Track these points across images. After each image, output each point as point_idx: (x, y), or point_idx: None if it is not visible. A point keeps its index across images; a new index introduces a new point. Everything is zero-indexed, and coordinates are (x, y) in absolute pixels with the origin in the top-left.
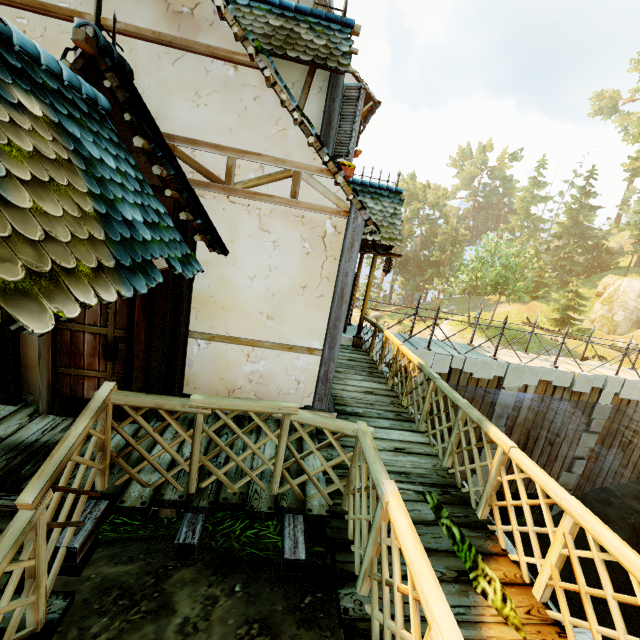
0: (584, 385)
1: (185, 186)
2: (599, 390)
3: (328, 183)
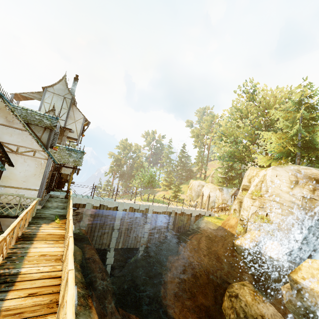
0: (143, 208)
1: (5, 153)
2: (148, 209)
3: (43, 153)
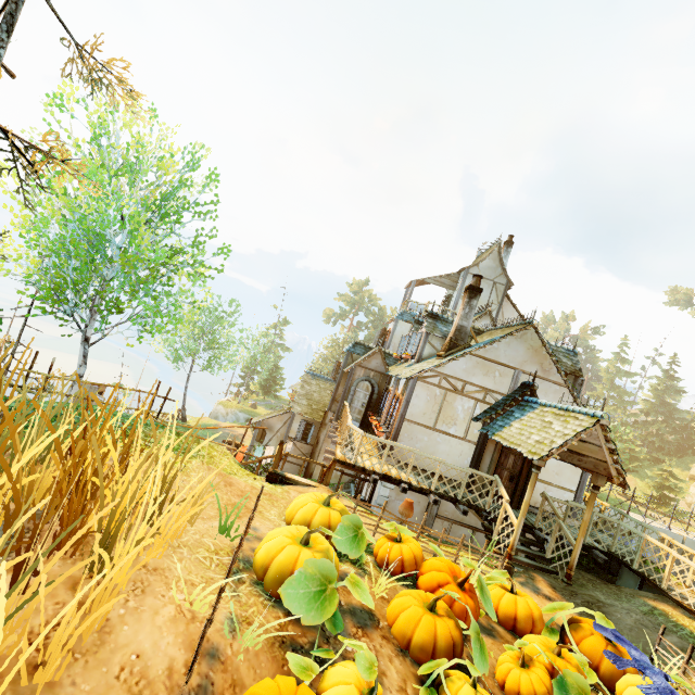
0: (691, 546)
1: None
2: None
3: None
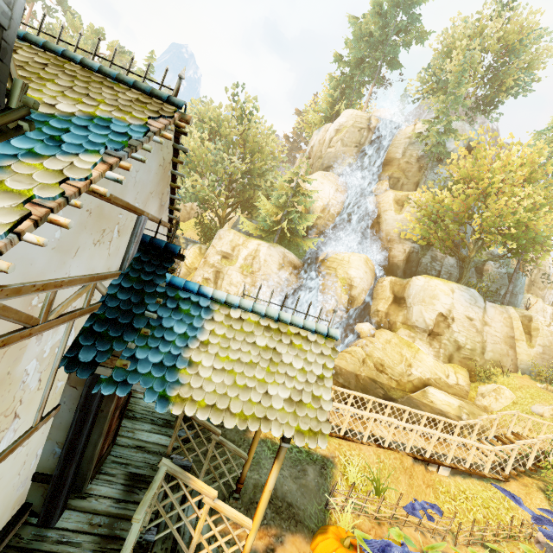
0: None
1: None
2: None
3: None
